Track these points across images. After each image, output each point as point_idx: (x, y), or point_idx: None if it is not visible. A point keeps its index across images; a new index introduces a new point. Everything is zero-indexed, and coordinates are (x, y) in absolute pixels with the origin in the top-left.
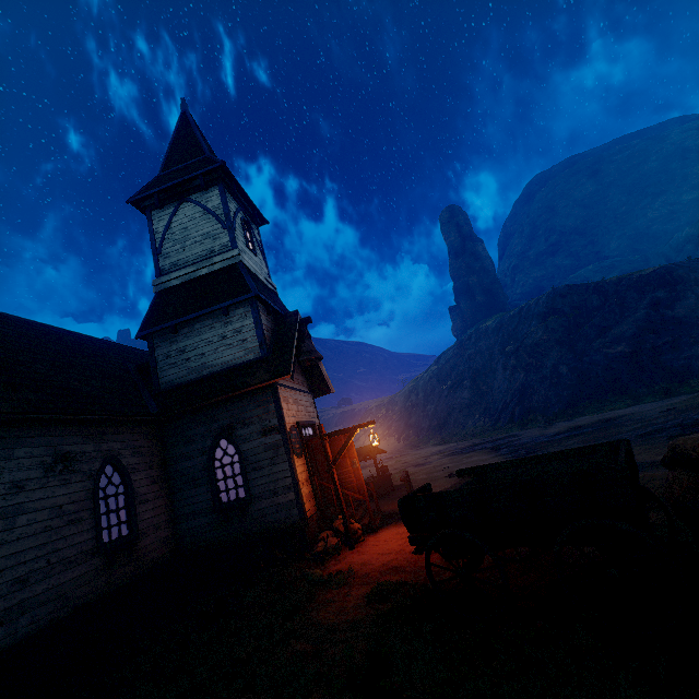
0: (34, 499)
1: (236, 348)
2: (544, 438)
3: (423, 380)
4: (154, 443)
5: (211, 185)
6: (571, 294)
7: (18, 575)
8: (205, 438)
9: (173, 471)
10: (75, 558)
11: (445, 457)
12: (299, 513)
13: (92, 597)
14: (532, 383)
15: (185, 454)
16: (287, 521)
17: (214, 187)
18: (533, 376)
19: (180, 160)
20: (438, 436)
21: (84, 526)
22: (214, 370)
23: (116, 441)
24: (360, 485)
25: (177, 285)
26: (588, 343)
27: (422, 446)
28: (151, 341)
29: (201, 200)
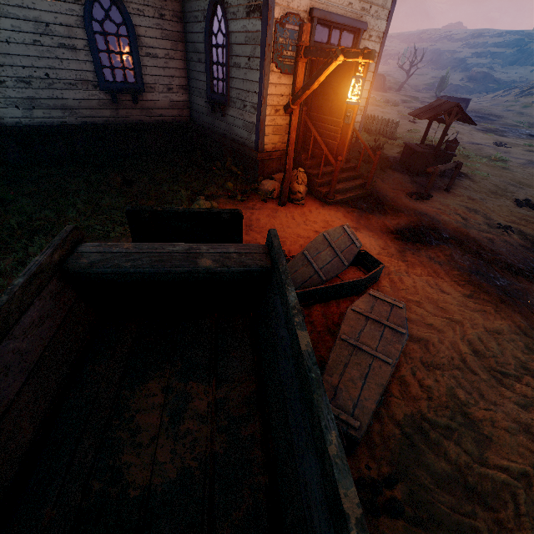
0: (12, 4)
1: None
2: None
3: None
4: None
5: None
6: None
7: (19, 75)
8: None
9: (187, 31)
10: (76, 83)
11: None
12: (255, 142)
13: (99, 121)
14: None
15: (193, 13)
16: (247, 143)
17: None
18: None
19: None
20: None
21: (80, 56)
22: None
23: None
24: (341, 149)
25: None
26: None
27: None
28: None
29: None
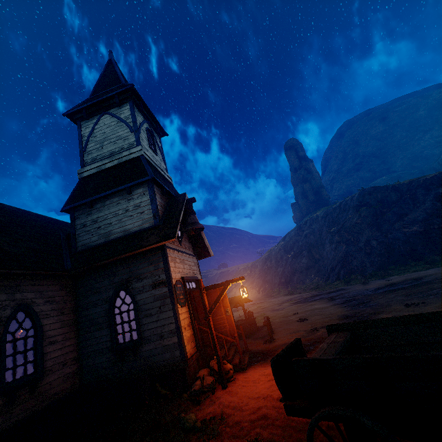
0: None
1: (135, 219)
2: (368, 292)
3: (274, 251)
4: (67, 293)
5: (124, 102)
6: (376, 192)
7: None
8: (108, 289)
9: (81, 316)
10: None
11: (293, 304)
12: (181, 355)
13: None
14: (351, 253)
15: (92, 303)
16: (171, 361)
17: (126, 103)
18: (352, 248)
19: (104, 88)
20: (286, 289)
21: None
22: (118, 236)
23: (30, 292)
24: (232, 330)
25: (95, 173)
26: (390, 225)
27: (275, 295)
28: (72, 214)
29: (116, 113)
